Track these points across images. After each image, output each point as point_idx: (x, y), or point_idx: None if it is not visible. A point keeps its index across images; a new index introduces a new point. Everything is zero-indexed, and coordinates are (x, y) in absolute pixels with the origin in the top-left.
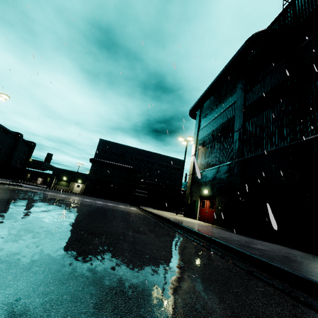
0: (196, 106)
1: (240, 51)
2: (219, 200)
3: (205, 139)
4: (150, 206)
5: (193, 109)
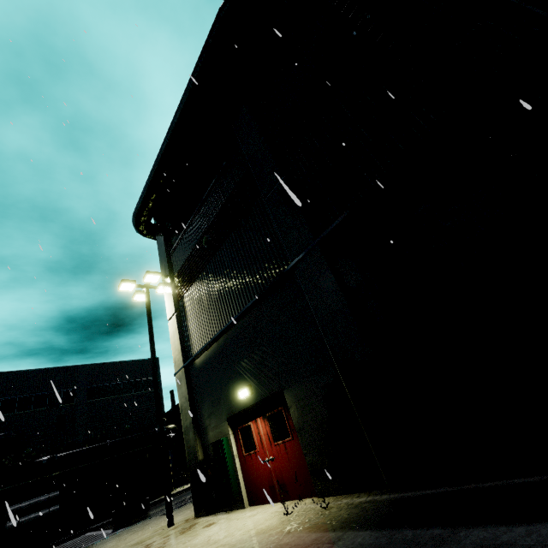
0: (147, 199)
1: (215, 30)
2: (298, 400)
3: (193, 261)
4: (89, 525)
5: (140, 209)
